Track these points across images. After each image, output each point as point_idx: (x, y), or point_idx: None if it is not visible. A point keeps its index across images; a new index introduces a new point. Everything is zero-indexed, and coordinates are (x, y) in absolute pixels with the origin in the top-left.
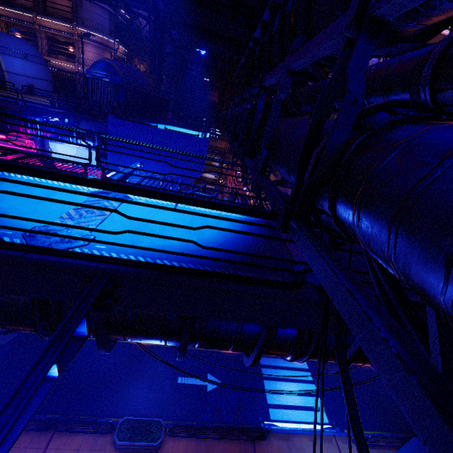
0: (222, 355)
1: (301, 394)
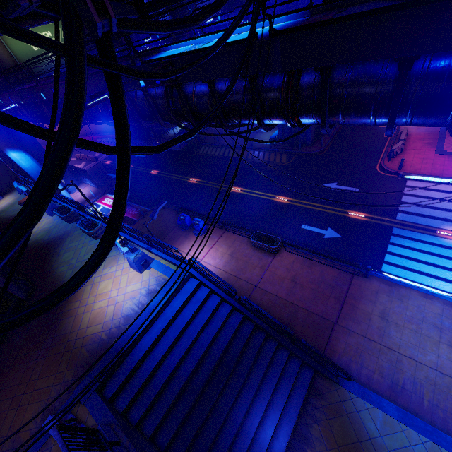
0: (348, 219)
1: (436, 266)
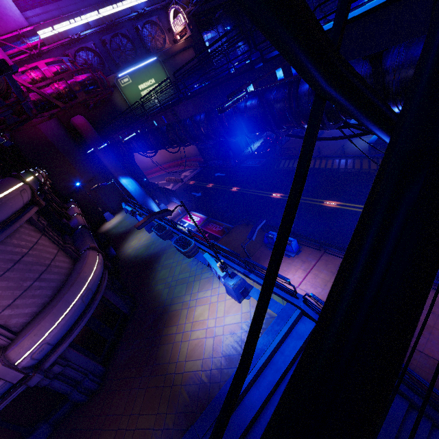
0: None
1: None
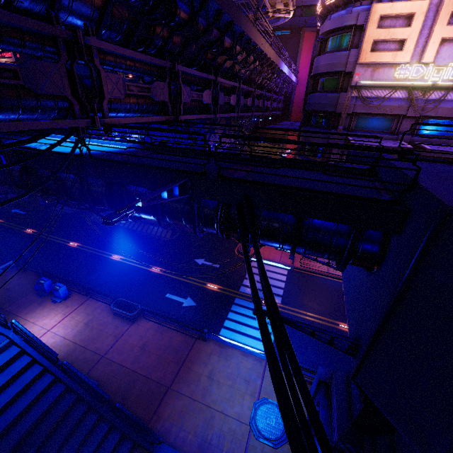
0: (206, 290)
1: (257, 329)
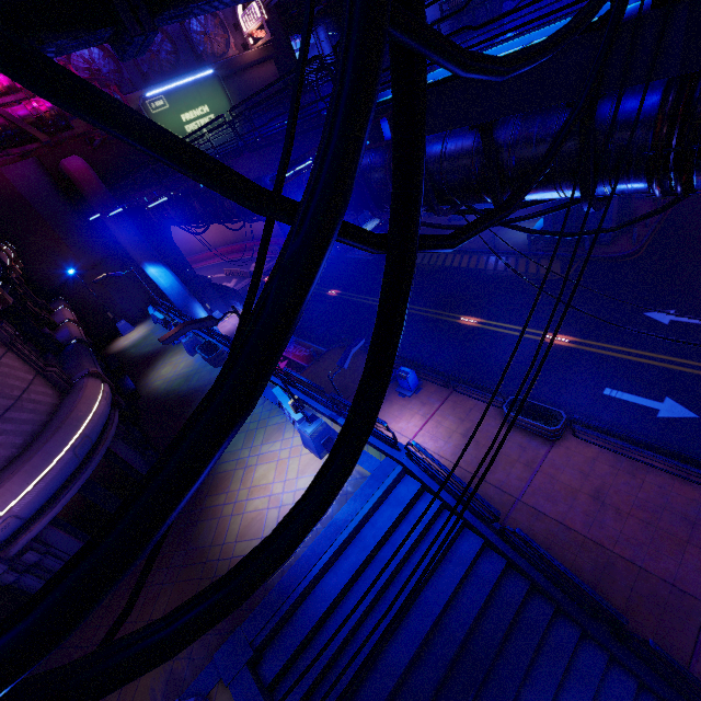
0: None
1: None
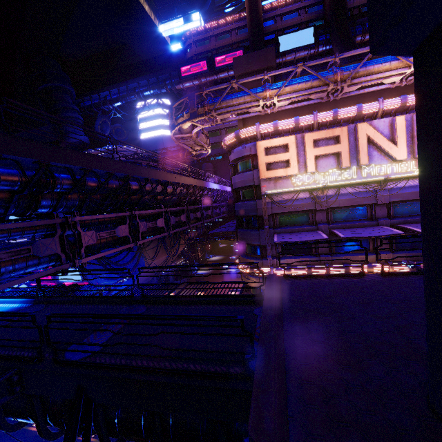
0: None
1: None
